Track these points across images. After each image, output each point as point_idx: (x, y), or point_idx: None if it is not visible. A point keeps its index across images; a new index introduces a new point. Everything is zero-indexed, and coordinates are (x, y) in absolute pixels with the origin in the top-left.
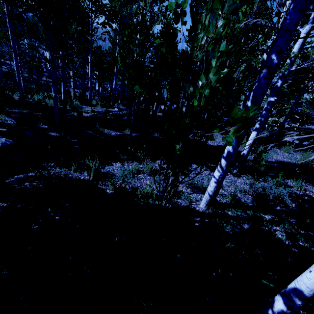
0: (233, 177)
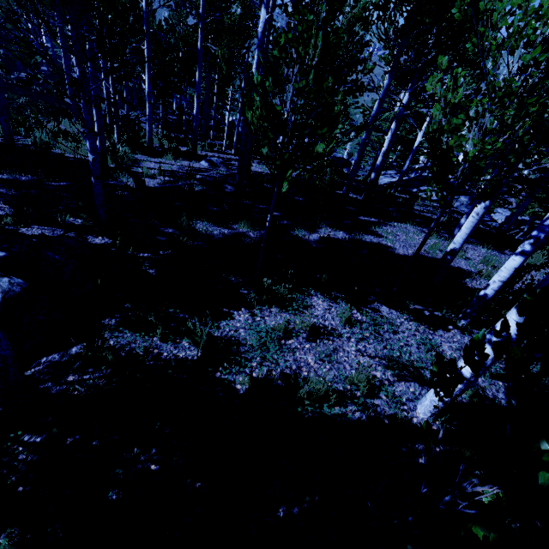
0: (461, 337)
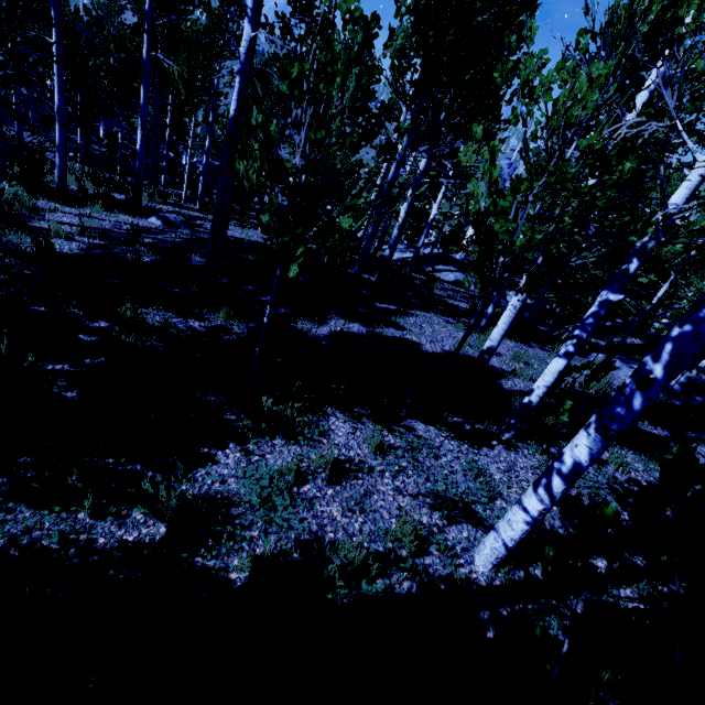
0: (507, 454)
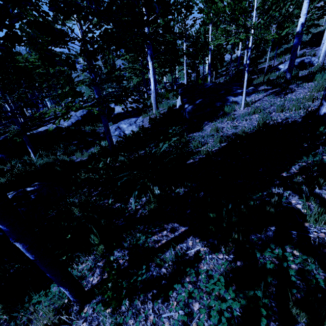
0: None
